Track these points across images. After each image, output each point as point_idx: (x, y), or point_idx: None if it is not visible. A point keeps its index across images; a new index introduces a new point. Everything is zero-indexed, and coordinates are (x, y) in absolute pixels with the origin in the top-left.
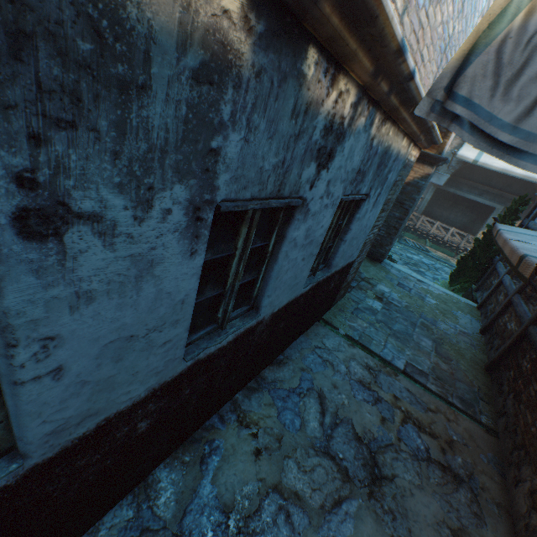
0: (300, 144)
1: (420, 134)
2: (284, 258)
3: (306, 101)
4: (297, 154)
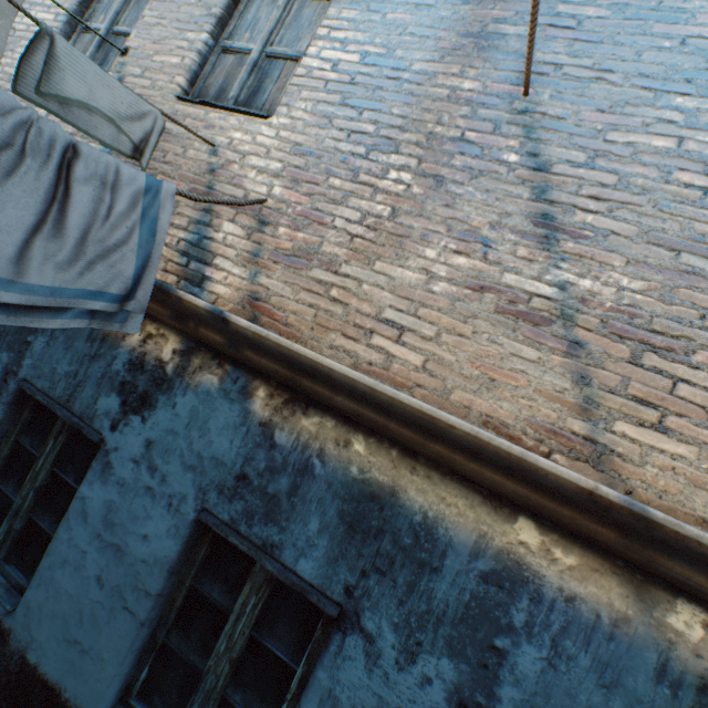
0: (98, 366)
1: (647, 546)
2: (64, 520)
3: (105, 332)
4: (94, 374)
